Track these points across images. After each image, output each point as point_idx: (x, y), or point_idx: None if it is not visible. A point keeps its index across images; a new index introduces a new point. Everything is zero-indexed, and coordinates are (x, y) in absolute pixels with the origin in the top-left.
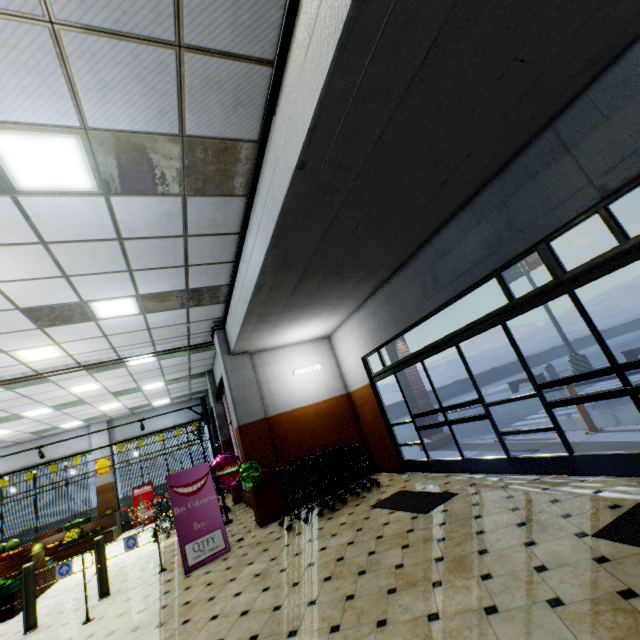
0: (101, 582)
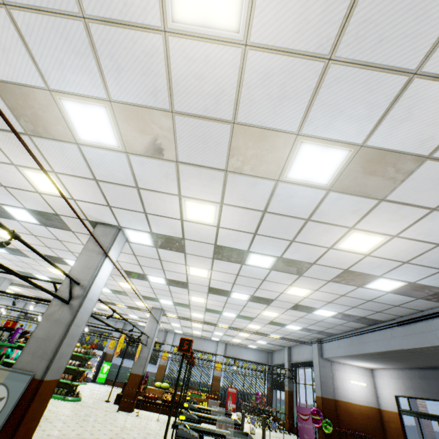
0: (263, 435)
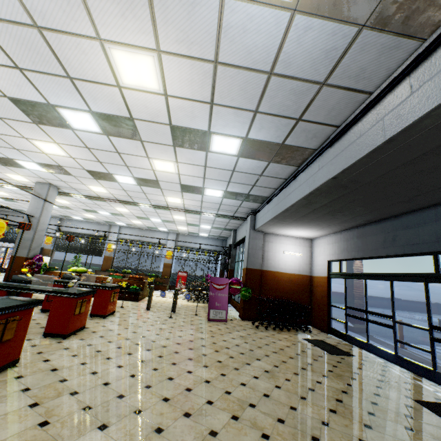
0: (174, 306)
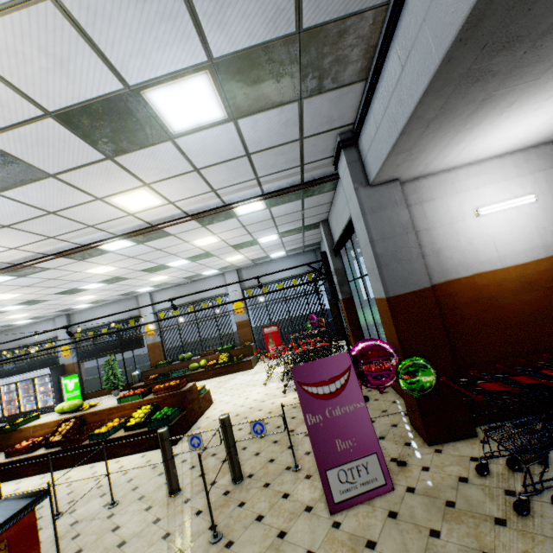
0: (231, 465)
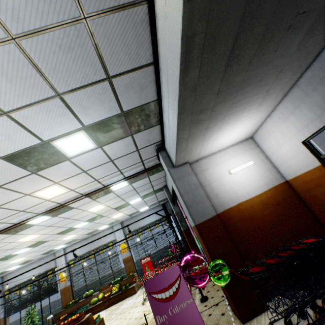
0: None
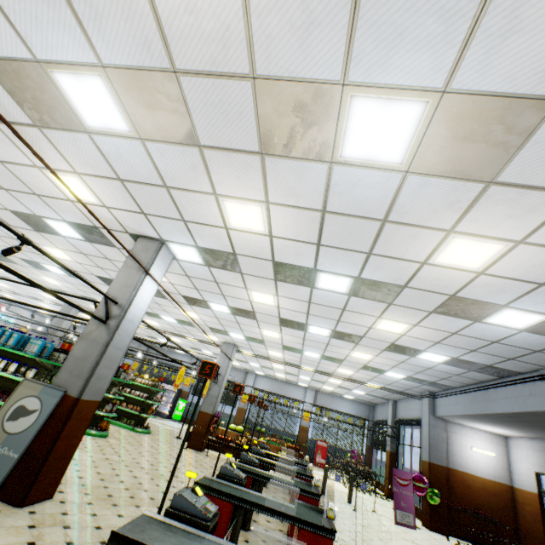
0: (350, 495)
